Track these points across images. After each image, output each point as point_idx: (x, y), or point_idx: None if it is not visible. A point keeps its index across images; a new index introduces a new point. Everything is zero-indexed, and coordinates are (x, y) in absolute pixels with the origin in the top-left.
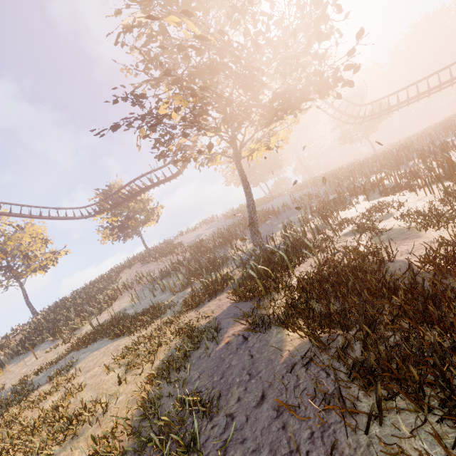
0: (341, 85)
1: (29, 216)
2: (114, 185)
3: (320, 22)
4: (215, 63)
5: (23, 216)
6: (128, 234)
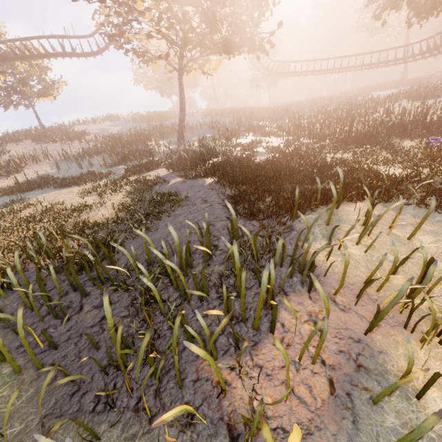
0: (262, 51)
1: None
2: None
3: (263, 1)
4: None
5: None
6: (17, 102)
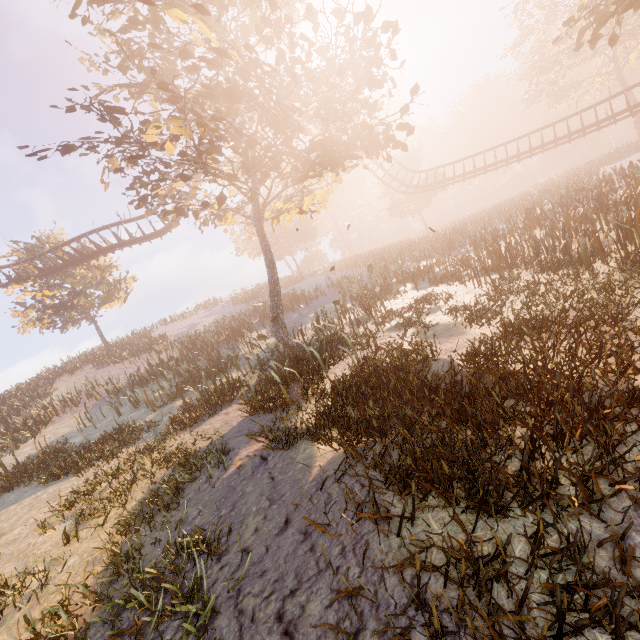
0: (393, 146)
1: None
2: (48, 238)
3: (372, 64)
4: (235, 85)
5: None
6: (72, 319)
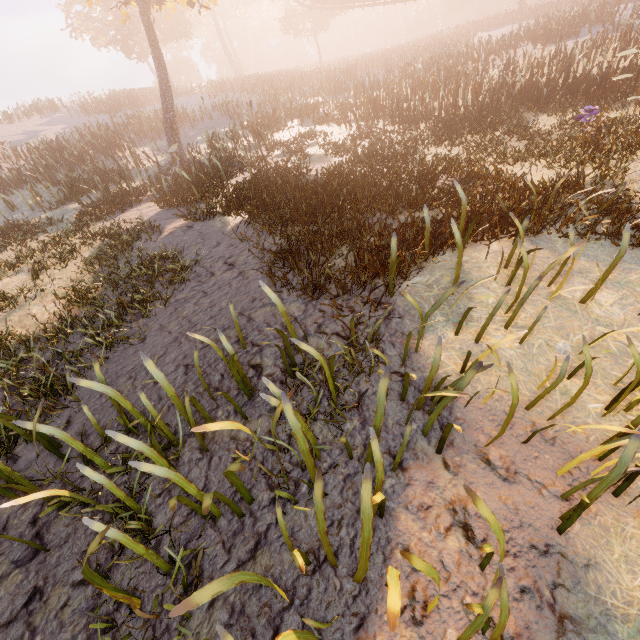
0: None
1: None
2: None
3: None
4: None
5: None
6: None
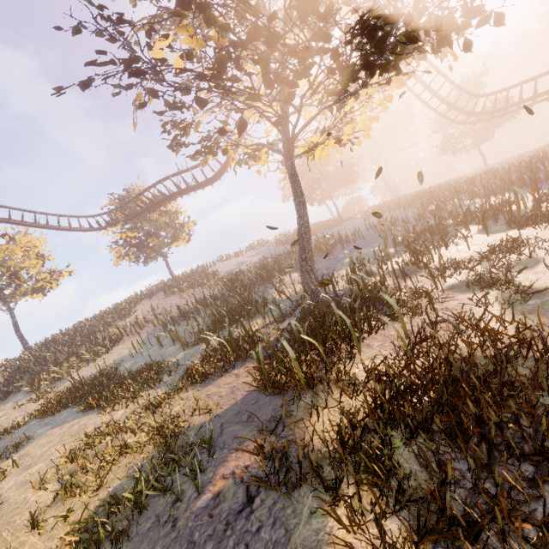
0: (477, 23)
1: (21, 223)
2: (134, 190)
3: None
4: None
5: (12, 222)
6: (149, 256)
